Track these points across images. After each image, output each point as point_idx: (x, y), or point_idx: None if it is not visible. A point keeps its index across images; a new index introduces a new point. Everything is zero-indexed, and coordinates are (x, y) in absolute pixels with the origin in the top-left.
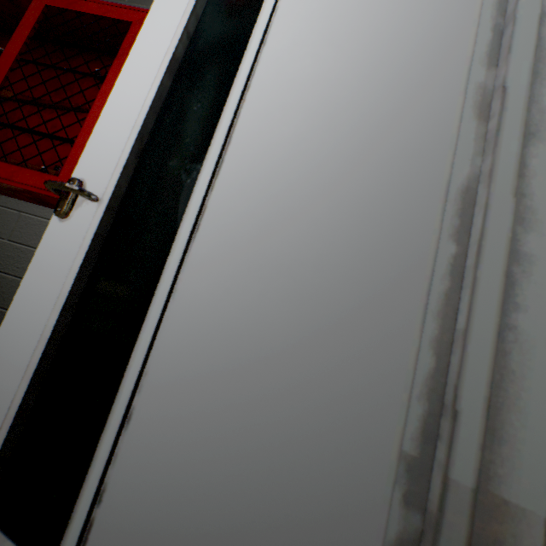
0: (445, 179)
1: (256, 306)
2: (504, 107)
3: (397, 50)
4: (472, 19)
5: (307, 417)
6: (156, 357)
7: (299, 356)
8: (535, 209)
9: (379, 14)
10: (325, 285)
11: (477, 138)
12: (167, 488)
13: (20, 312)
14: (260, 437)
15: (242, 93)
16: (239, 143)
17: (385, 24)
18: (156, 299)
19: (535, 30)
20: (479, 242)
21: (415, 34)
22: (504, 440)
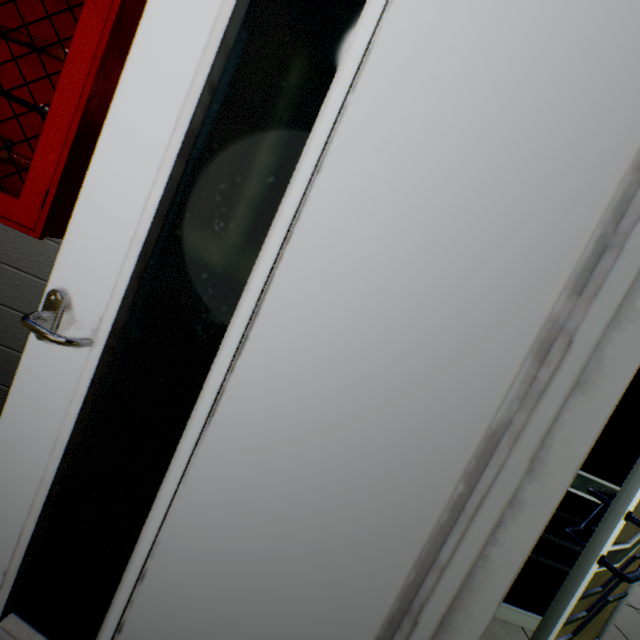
0: (470, 452)
1: (268, 515)
2: (561, 364)
3: (476, 266)
4: (570, 259)
5: (300, 616)
6: (168, 531)
7: (300, 569)
8: (547, 461)
9: (472, 192)
10: (335, 516)
11: (524, 380)
12: (179, 636)
13: (10, 440)
14: (259, 620)
15: (280, 248)
16: (269, 320)
17: (474, 214)
18: (167, 481)
19: (636, 270)
20: (482, 499)
21: (503, 250)
22: (447, 630)
